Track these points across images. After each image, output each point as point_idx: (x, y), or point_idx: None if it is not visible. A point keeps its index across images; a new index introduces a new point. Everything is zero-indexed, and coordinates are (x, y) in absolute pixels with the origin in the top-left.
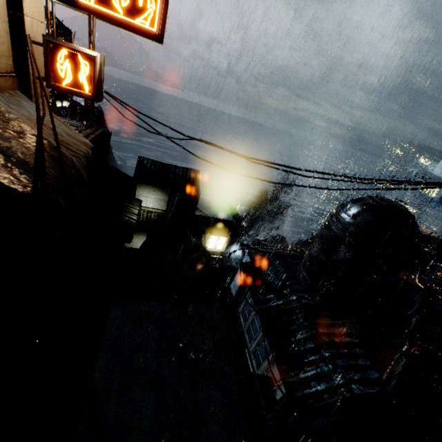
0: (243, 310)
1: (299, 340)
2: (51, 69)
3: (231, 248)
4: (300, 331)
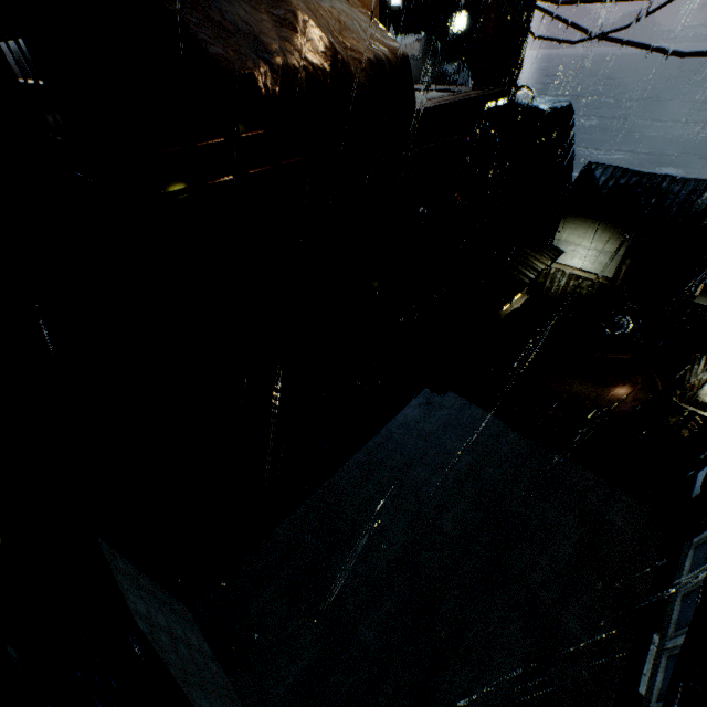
0: (703, 543)
1: None
2: None
3: None
4: None
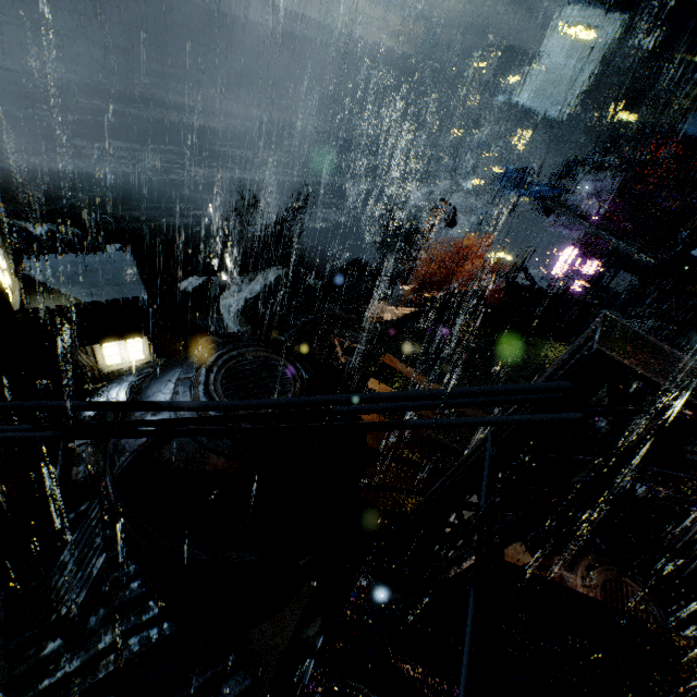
0: None
1: None
2: None
3: (78, 416)
4: None
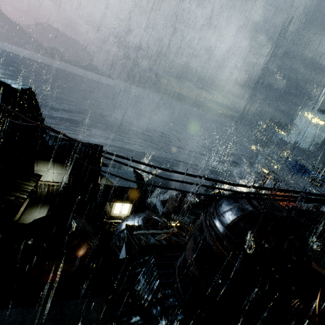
0: None
1: None
2: None
3: (121, 226)
4: None
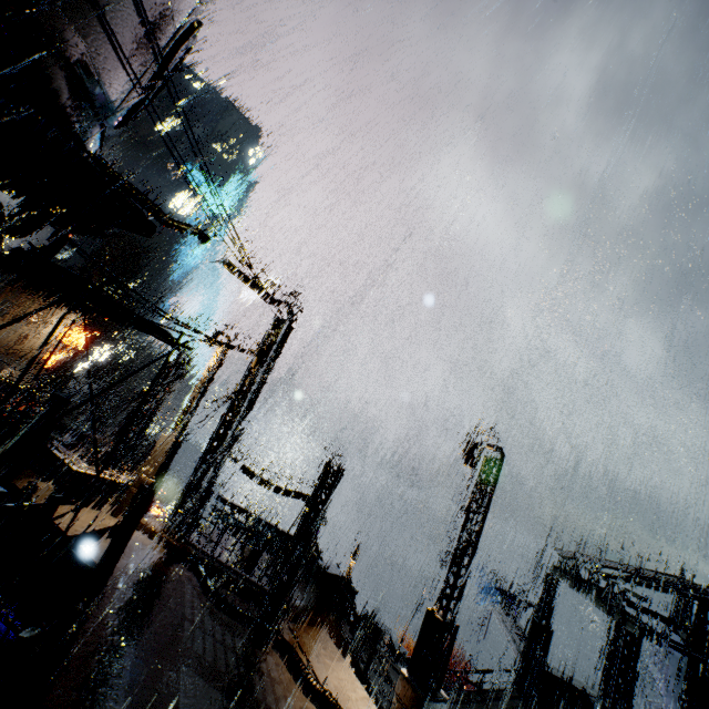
0: None
1: None
2: (43, 359)
3: None
4: None
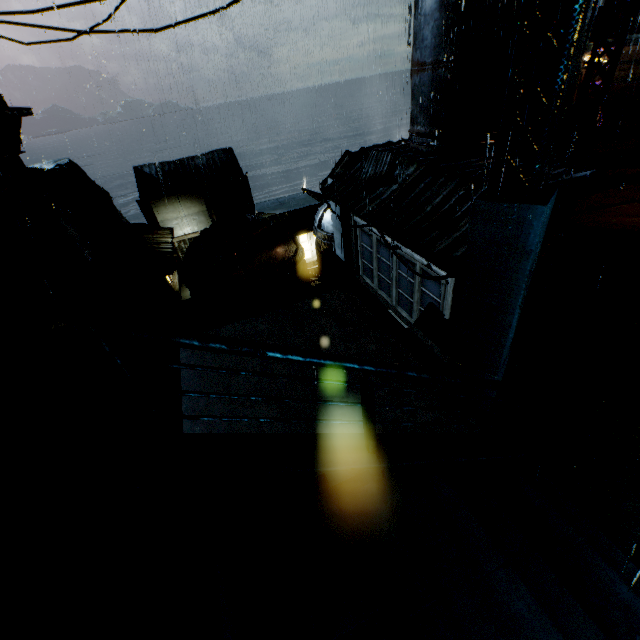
0: (363, 266)
1: (438, 203)
2: None
3: (318, 214)
4: (437, 193)
